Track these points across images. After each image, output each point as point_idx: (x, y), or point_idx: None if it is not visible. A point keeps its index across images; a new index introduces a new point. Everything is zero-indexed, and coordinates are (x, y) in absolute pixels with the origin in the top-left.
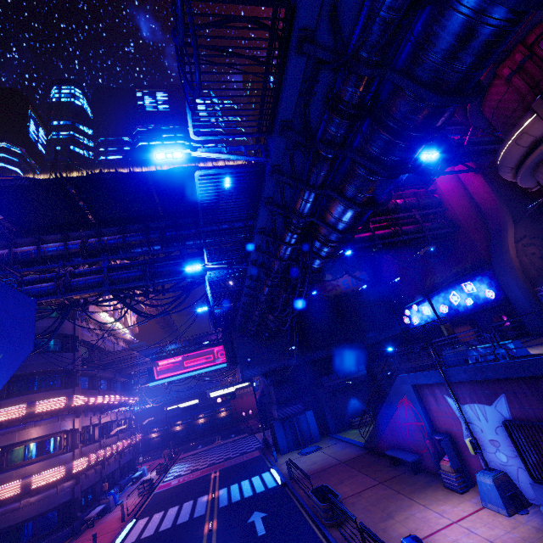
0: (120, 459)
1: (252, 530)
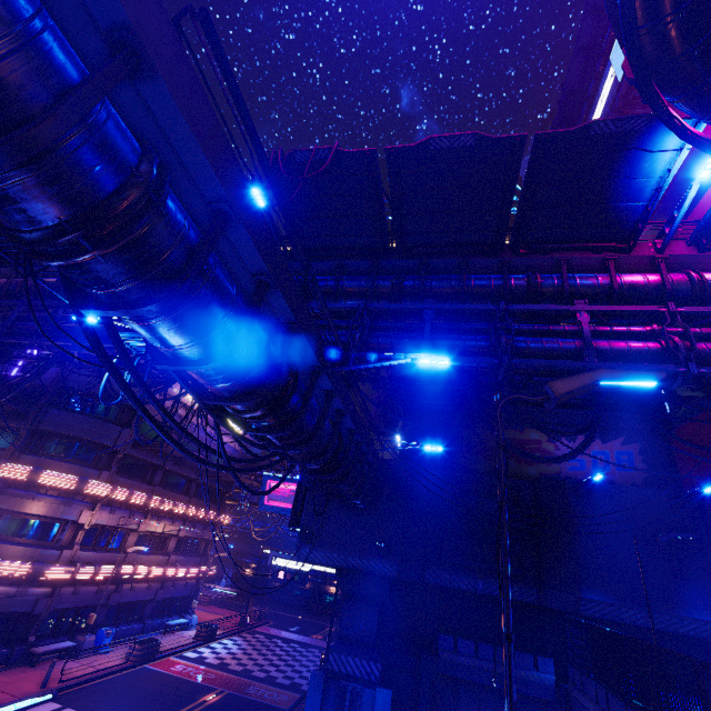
0: (160, 589)
1: None
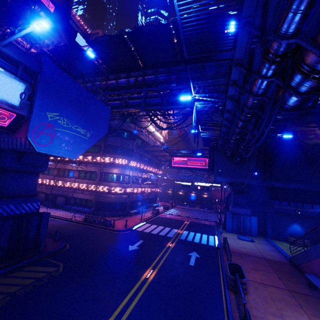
0: (149, 195)
1: (187, 259)
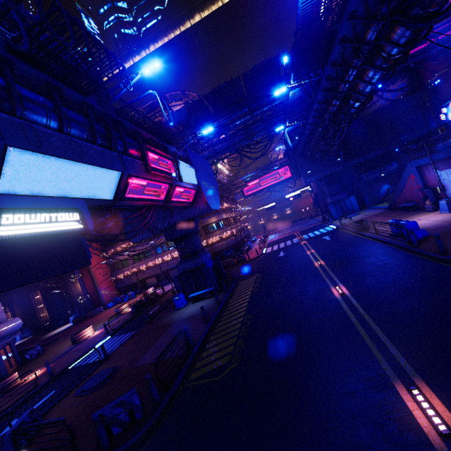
0: (244, 233)
1: (324, 240)
